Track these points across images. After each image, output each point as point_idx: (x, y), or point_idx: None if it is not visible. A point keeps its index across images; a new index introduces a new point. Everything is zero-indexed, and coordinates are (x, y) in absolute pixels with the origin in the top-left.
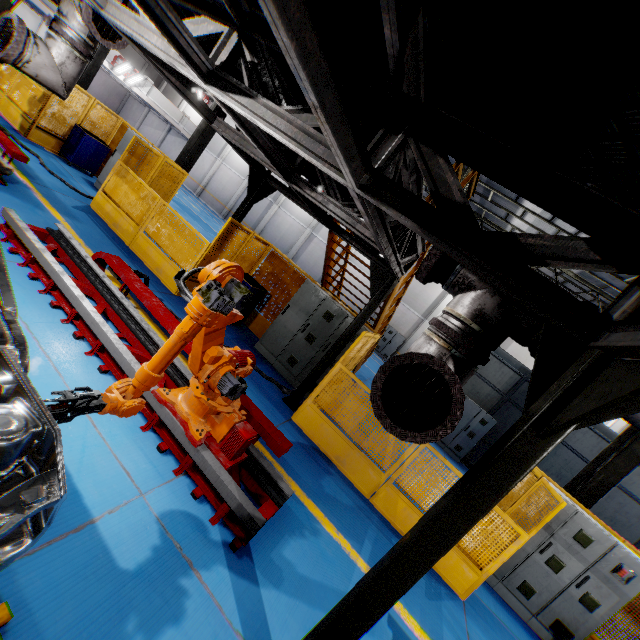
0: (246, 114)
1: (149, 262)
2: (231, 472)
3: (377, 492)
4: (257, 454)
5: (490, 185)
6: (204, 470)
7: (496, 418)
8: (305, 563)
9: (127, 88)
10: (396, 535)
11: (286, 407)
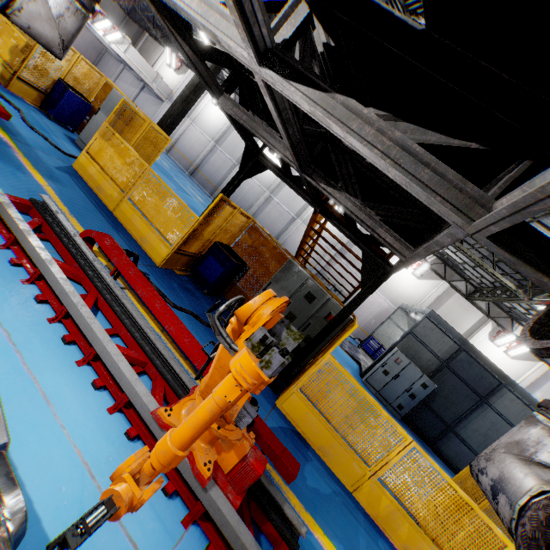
0: (316, 112)
1: (133, 230)
2: (241, 508)
3: (361, 486)
4: (267, 482)
5: None
6: (220, 525)
7: (434, 382)
8: None
9: (104, 44)
10: (380, 533)
11: (269, 390)
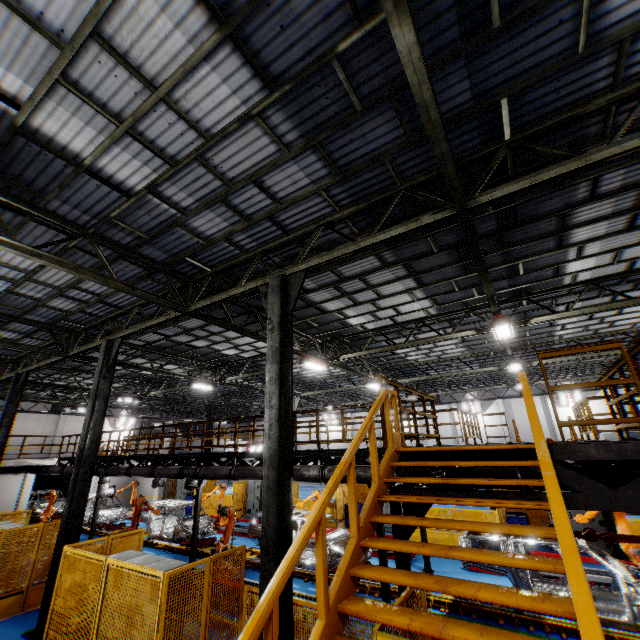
0: None
1: None
2: None
3: None
4: None
5: (526, 361)
6: None
7: None
8: None
9: None
10: None
11: None
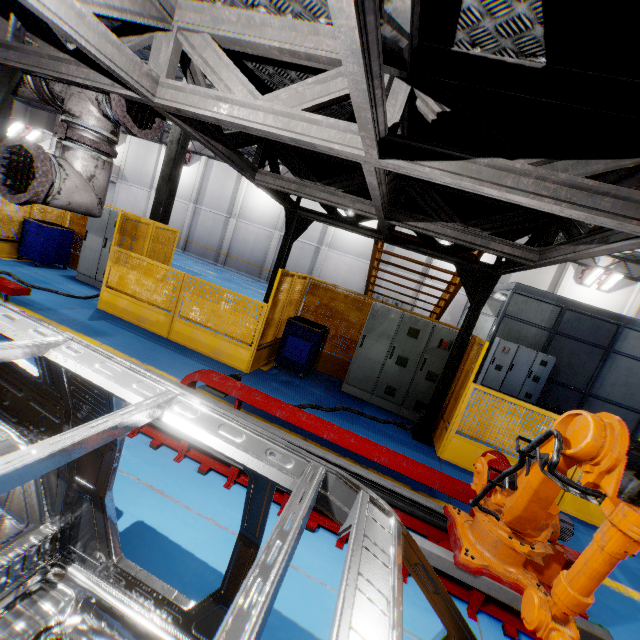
0: (461, 183)
1: (200, 347)
2: None
3: (563, 498)
4: None
5: None
6: (509, 602)
7: (550, 354)
8: (621, 637)
9: None
10: None
11: (423, 446)
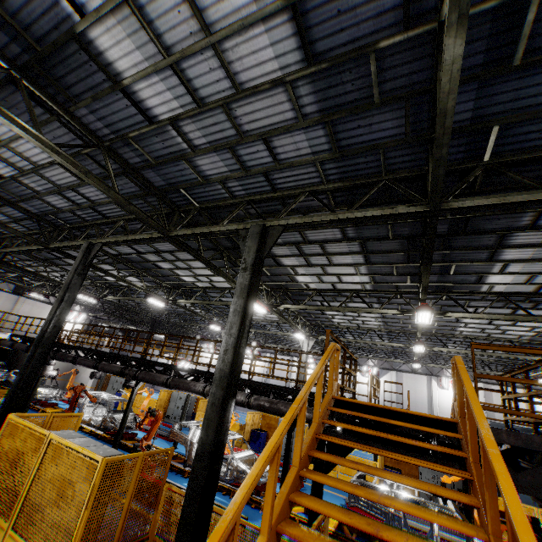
0: None
1: None
2: None
3: None
4: None
5: (426, 345)
6: None
7: None
8: None
9: None
10: None
11: None
